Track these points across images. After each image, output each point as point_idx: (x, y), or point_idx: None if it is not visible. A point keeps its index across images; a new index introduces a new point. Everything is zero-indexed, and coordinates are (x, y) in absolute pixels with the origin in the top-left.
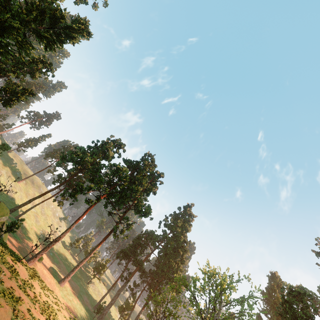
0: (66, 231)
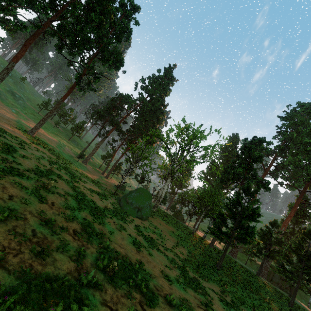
0: (3, 71)
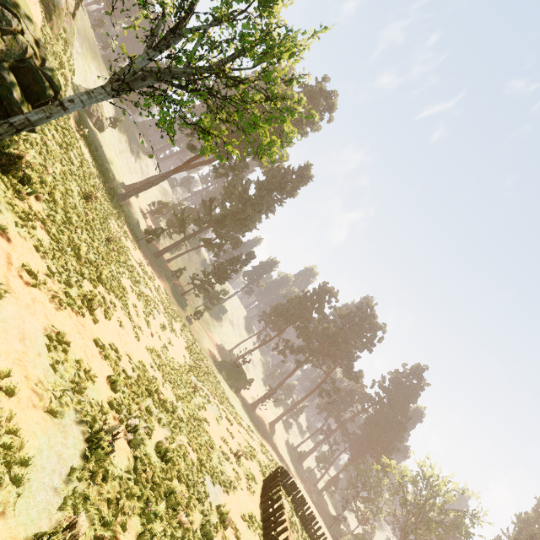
0: (278, 386)
